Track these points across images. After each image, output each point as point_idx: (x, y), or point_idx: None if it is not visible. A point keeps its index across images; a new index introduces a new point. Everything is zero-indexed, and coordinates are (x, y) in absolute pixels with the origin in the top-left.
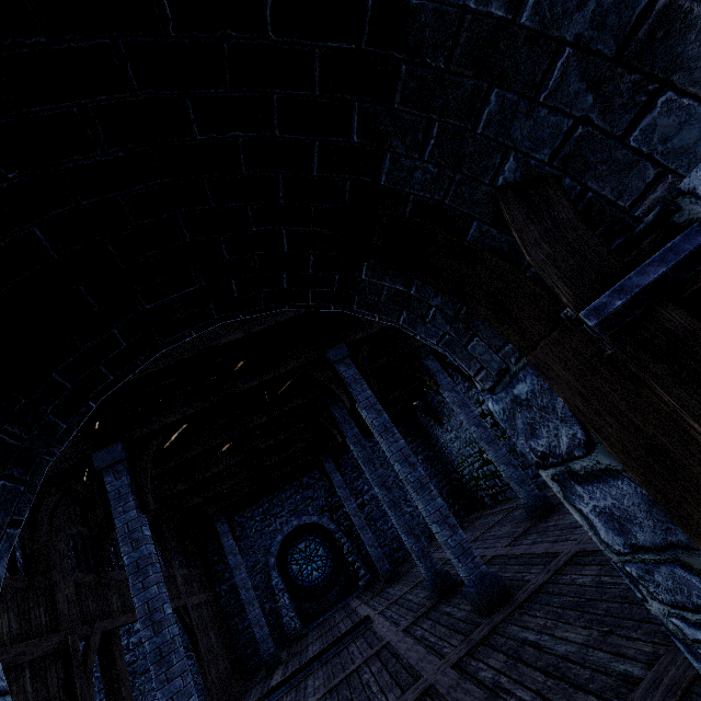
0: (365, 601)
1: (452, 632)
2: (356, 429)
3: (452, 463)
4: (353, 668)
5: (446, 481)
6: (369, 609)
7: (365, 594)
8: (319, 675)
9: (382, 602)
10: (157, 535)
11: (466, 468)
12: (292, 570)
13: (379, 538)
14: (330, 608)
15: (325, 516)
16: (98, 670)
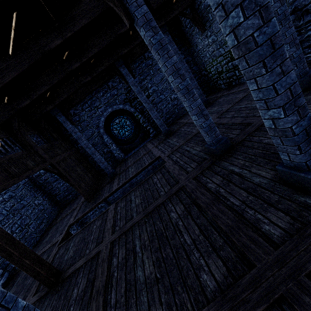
0: (155, 146)
1: (261, 202)
2: (145, 6)
3: (204, 64)
4: (160, 202)
5: (198, 77)
6: (159, 152)
7: (154, 140)
8: (137, 194)
9: (167, 149)
10: (6, 130)
11: (214, 66)
12: (114, 133)
13: (159, 113)
14: (137, 146)
15: (127, 104)
16: (30, 185)
